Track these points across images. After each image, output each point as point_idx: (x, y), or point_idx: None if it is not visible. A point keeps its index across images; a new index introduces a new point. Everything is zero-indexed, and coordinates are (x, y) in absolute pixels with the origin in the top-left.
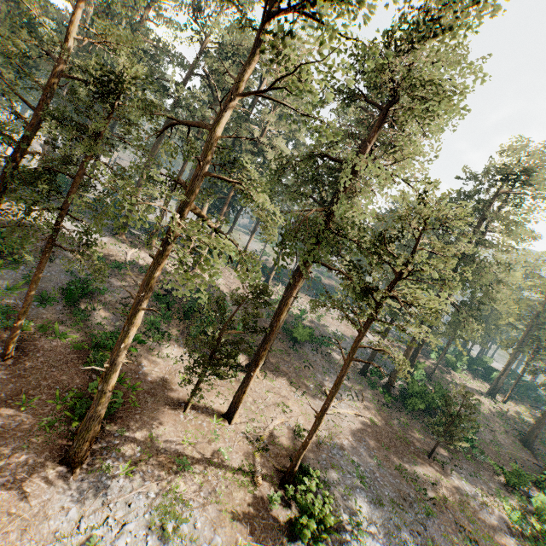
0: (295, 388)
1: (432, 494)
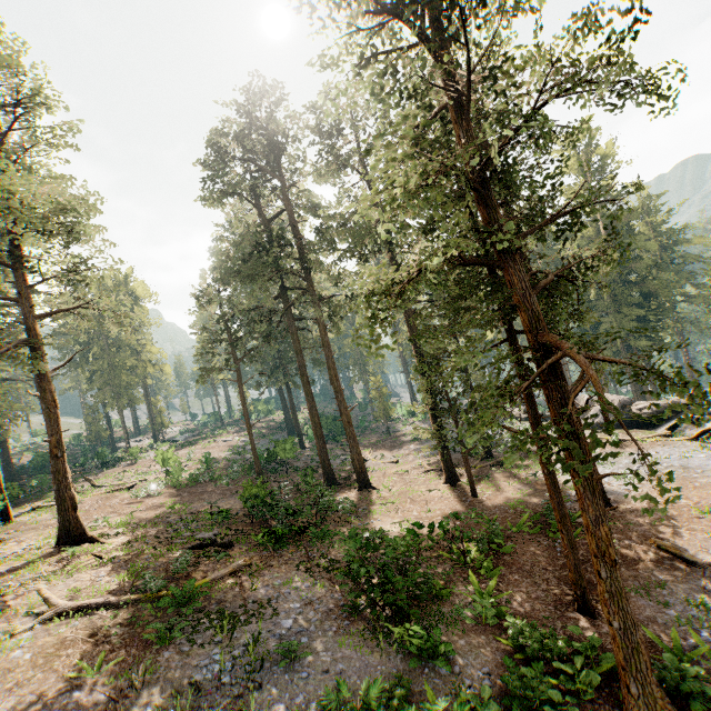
0: None
1: None
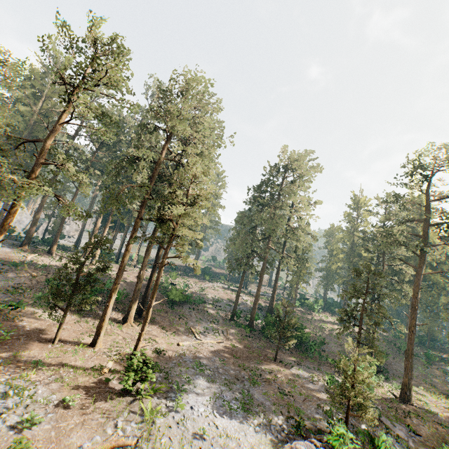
0: (166, 330)
1: (267, 377)
